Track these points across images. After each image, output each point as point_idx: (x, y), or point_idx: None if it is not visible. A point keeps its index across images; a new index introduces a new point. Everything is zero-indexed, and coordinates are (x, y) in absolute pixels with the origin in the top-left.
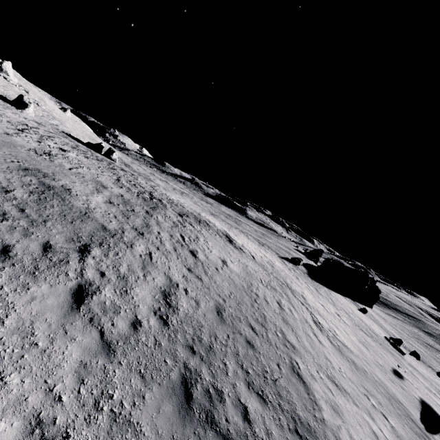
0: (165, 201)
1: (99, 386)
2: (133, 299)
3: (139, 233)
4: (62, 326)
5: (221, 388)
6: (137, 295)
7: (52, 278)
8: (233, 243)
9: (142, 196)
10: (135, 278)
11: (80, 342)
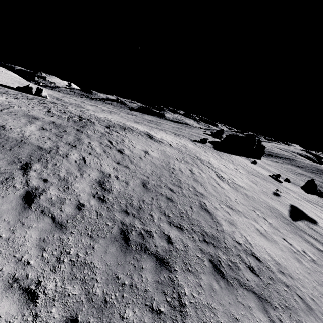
0: (93, 120)
1: (58, 249)
2: (74, 191)
3: (72, 146)
4: (19, 221)
5: (150, 230)
6: (77, 188)
7: (2, 191)
8: (153, 139)
9: (72, 119)
10: (74, 178)
11: (37, 227)
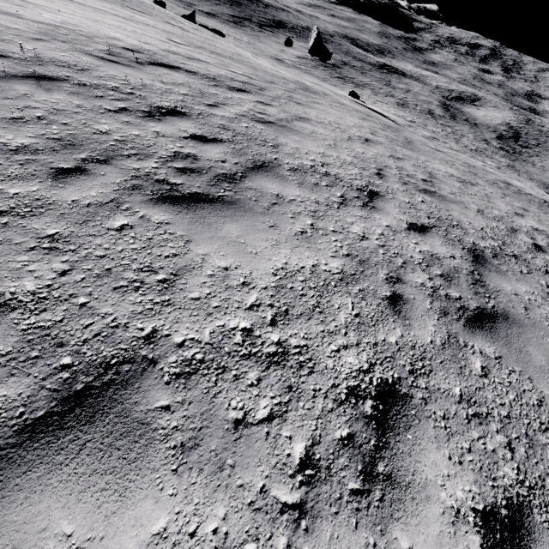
0: None
1: None
2: None
3: None
4: None
5: None
6: None
7: None
8: (223, 82)
9: None
10: None
11: None
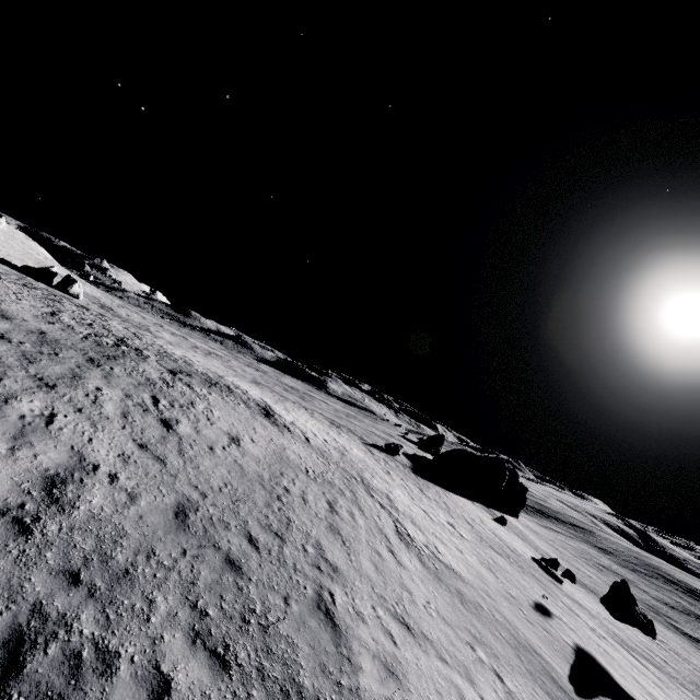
0: (150, 352)
1: None
2: None
3: (46, 385)
4: None
5: (116, 648)
6: None
7: None
8: (272, 418)
9: (97, 339)
10: None
11: None
